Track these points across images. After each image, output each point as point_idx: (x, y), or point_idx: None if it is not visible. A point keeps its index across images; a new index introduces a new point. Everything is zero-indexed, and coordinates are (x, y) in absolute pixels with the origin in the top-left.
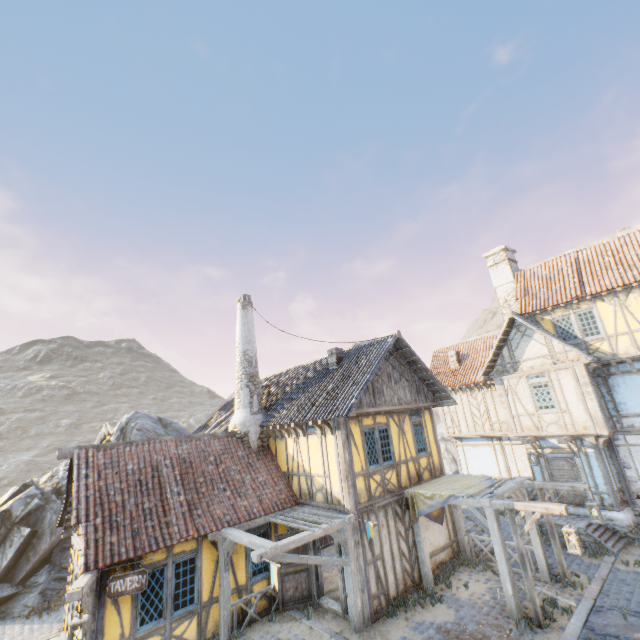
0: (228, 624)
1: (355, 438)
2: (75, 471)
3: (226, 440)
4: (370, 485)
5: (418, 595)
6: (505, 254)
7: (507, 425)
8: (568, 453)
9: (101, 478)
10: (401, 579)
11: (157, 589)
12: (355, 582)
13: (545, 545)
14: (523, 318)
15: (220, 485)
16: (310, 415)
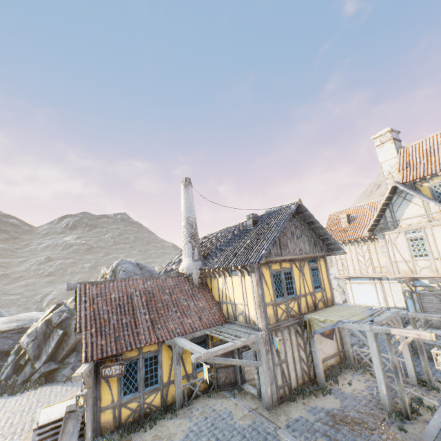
0: (181, 397)
1: (266, 279)
2: (78, 298)
3: (177, 279)
4: (277, 312)
5: (313, 388)
6: (390, 135)
7: (386, 269)
8: (437, 291)
9: (94, 303)
10: (300, 376)
11: (133, 374)
12: (266, 377)
13: (414, 357)
14: (404, 186)
15: (173, 309)
16: (233, 262)
